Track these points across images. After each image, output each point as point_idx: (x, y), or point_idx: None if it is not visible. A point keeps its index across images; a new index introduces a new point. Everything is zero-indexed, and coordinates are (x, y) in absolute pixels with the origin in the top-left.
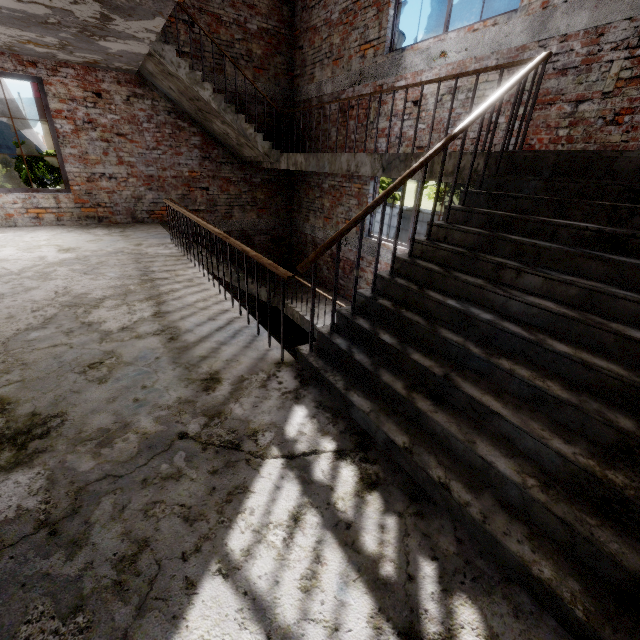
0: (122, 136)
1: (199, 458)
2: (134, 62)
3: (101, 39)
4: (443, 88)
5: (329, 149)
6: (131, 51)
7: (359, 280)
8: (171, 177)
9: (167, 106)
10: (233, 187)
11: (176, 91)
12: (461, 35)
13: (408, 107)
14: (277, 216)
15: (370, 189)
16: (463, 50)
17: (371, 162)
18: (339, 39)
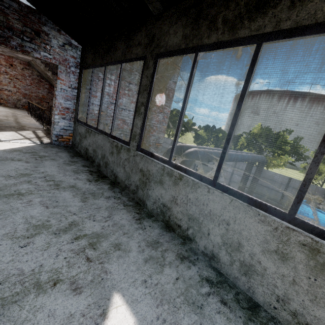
0: (17, 79)
1: (16, 128)
2: (27, 60)
3: (16, 53)
4: None
5: None
6: (26, 58)
7: None
8: (34, 96)
9: (37, 74)
10: None
11: (41, 70)
12: None
13: None
14: None
15: None
16: None
17: None
18: None
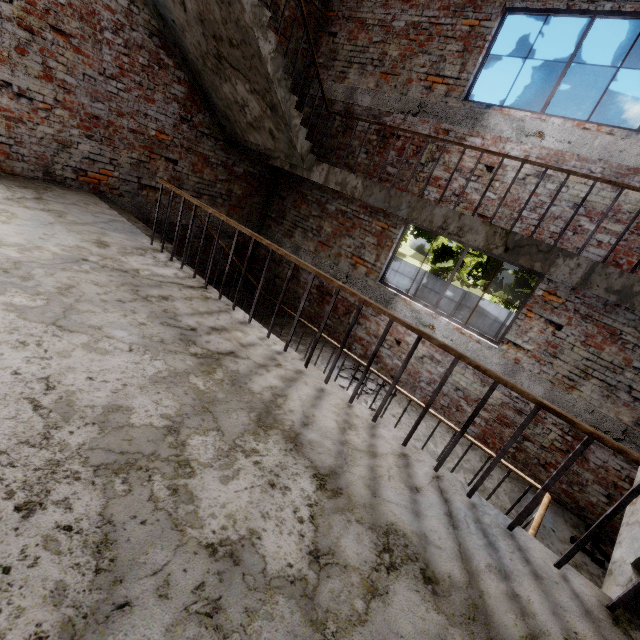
0: (61, 34)
1: None
2: None
3: None
4: (530, 168)
5: (348, 168)
6: None
7: (356, 326)
8: (128, 129)
9: (151, 22)
10: (209, 170)
11: (192, 12)
12: (567, 126)
13: (478, 169)
14: (248, 219)
15: (399, 234)
16: (566, 141)
17: (488, 233)
18: (398, 53)
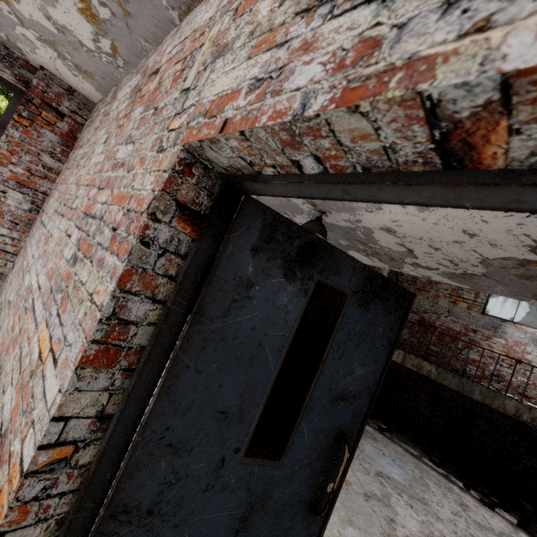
0: None
1: None
2: None
3: None
4: None
5: None
6: None
7: (467, 350)
8: None
9: None
10: None
11: None
12: None
13: None
14: None
15: None
16: None
17: None
18: None
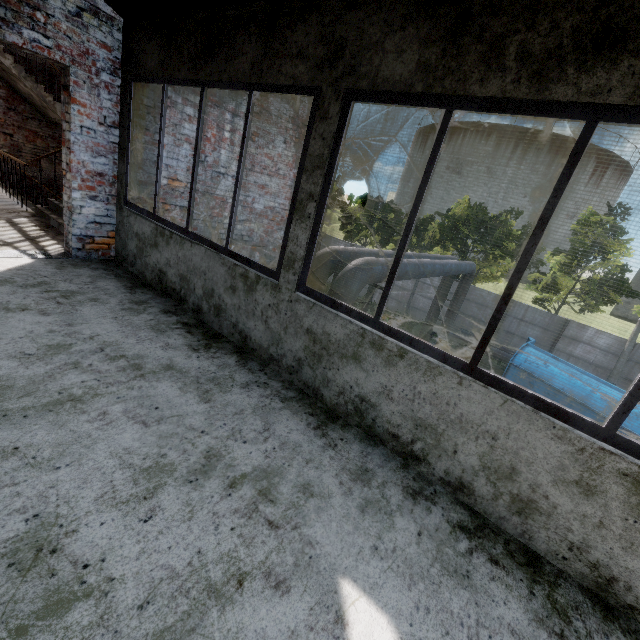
0: None
1: None
2: None
3: None
4: None
5: None
6: None
7: None
8: None
9: None
10: (40, 140)
11: None
12: None
13: None
14: None
15: None
16: None
17: None
18: None
